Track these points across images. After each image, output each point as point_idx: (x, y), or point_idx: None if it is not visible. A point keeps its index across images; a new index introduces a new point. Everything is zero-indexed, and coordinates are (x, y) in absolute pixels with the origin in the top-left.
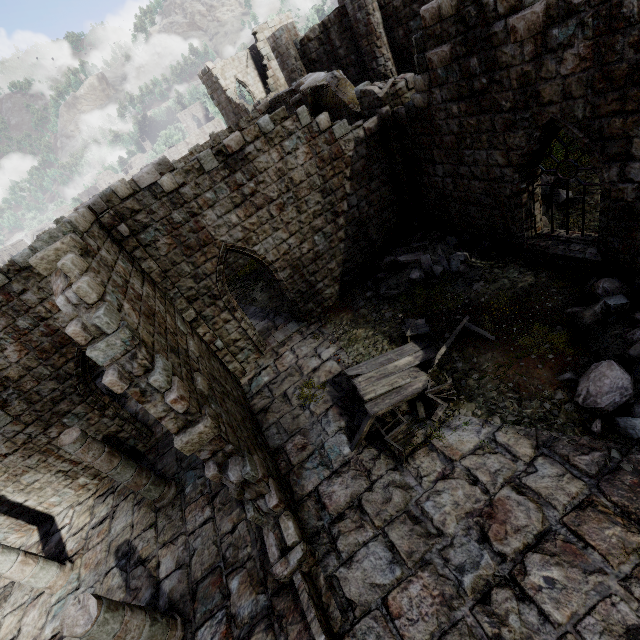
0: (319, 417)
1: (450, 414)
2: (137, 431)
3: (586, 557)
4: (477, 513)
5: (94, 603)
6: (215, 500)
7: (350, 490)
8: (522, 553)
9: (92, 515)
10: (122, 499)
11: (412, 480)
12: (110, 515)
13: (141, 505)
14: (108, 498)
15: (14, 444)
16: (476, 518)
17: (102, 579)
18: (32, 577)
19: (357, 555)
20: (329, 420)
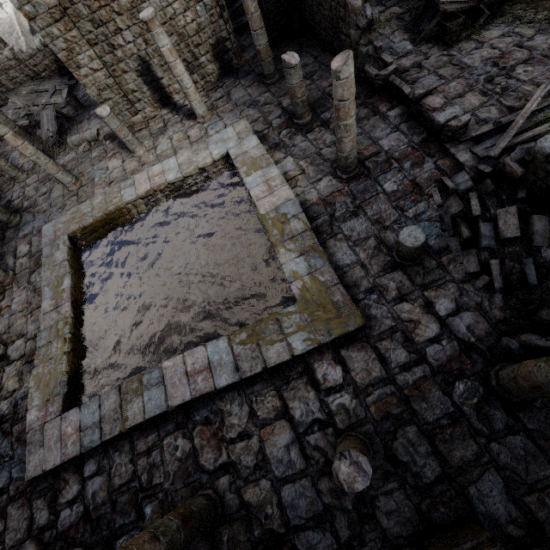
0: (387, 35)
1: (487, 22)
2: (236, 46)
3: (547, 62)
4: (494, 58)
5: (297, 56)
6: (313, 77)
7: (413, 61)
8: (515, 66)
9: (209, 97)
10: (232, 88)
11: (456, 52)
12: (226, 95)
13: (252, 87)
14: (218, 90)
15: (165, 16)
16: (493, 59)
17: (240, 113)
18: (198, 102)
19: (419, 80)
20: (395, 36)
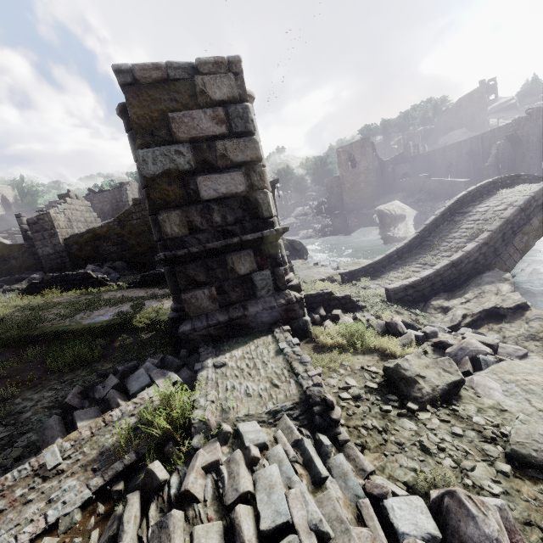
0: None
1: None
2: None
3: None
4: None
5: None
6: None
7: None
8: None
9: None
10: None
11: None
12: None
13: None
14: None
15: None
16: None
17: None
18: None
19: None
20: None
